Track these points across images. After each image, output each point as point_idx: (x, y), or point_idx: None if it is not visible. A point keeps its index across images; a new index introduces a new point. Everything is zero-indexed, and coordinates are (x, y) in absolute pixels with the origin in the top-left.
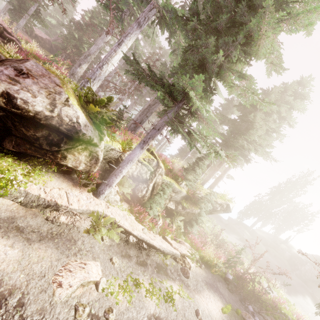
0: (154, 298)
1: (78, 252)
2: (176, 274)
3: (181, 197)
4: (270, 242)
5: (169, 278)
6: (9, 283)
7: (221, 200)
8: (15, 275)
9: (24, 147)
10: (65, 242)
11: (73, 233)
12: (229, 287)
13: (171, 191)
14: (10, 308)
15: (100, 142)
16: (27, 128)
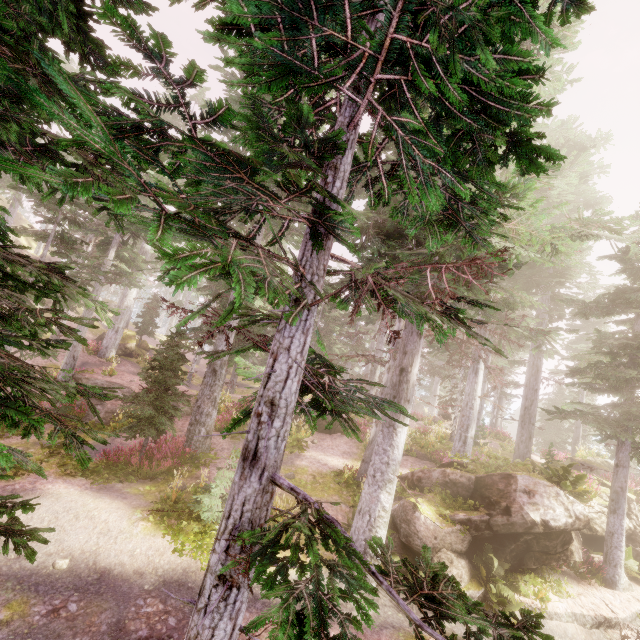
0: None
1: None
2: None
3: None
4: None
5: None
6: None
7: None
8: None
9: (542, 559)
10: None
11: None
12: None
13: None
14: None
15: None
16: (551, 540)
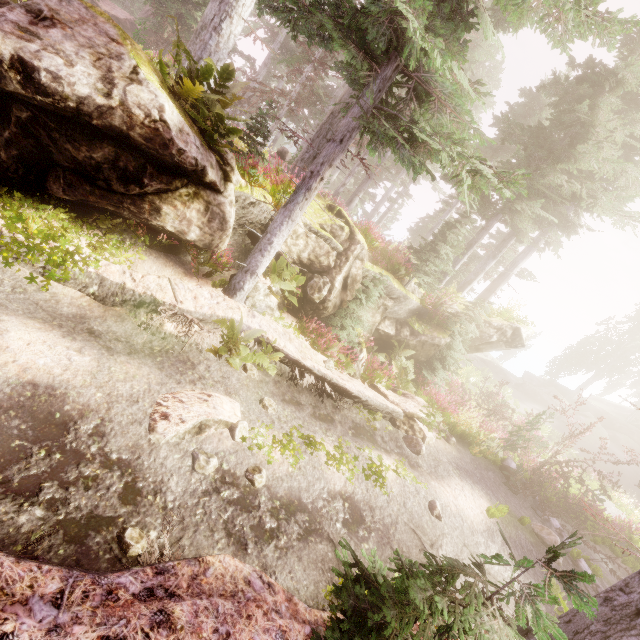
0: (343, 470)
1: (199, 380)
2: (394, 445)
3: (408, 311)
4: (622, 422)
5: (378, 448)
6: (78, 401)
7: (500, 319)
8: (88, 392)
9: (82, 190)
10: (176, 363)
11: (190, 352)
12: (511, 483)
13: (385, 296)
14: (83, 435)
15: (225, 185)
16: (74, 142)
